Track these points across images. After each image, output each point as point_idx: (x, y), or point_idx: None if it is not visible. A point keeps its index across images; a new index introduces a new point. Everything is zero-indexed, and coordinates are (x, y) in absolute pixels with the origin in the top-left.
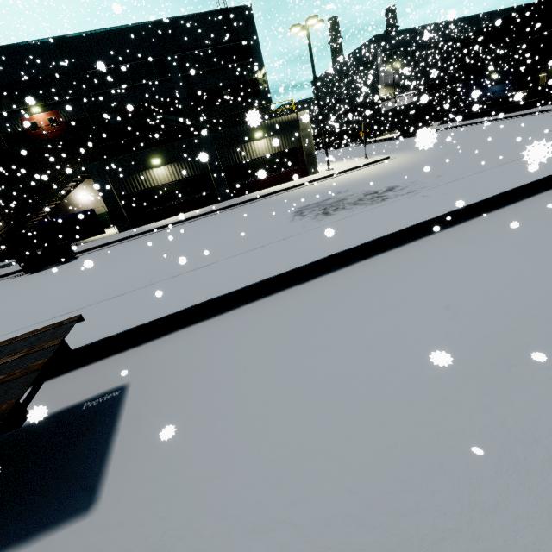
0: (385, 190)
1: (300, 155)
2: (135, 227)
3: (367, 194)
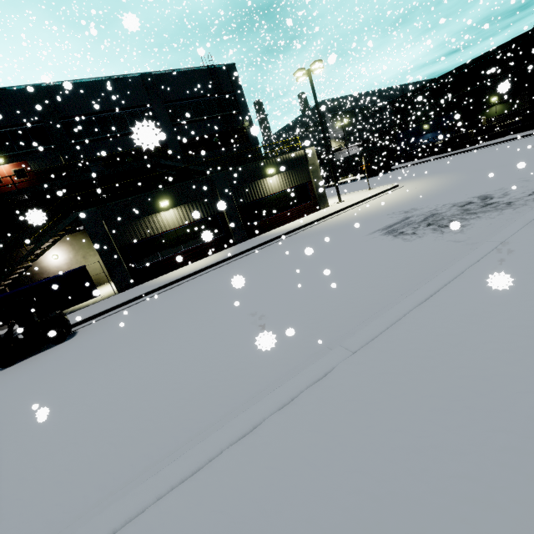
0: (480, 199)
1: (310, 190)
2: (138, 283)
3: (462, 205)
